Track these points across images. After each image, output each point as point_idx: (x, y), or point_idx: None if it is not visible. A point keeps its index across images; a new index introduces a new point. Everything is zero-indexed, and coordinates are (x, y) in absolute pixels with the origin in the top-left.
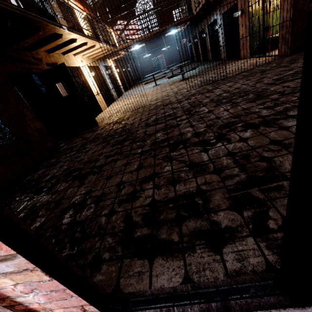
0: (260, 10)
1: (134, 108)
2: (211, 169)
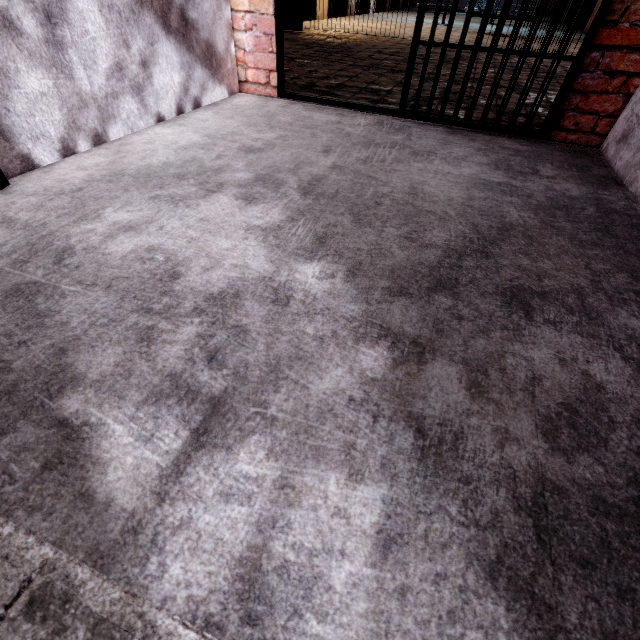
0: None
1: (375, 33)
2: (414, 88)
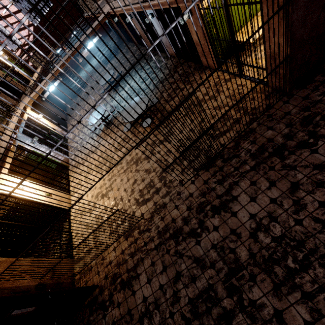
0: (214, 4)
1: (126, 231)
2: None
